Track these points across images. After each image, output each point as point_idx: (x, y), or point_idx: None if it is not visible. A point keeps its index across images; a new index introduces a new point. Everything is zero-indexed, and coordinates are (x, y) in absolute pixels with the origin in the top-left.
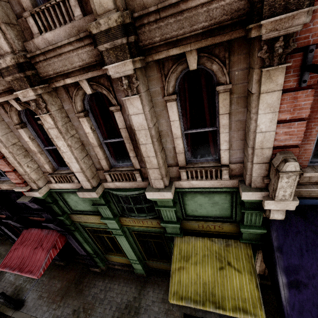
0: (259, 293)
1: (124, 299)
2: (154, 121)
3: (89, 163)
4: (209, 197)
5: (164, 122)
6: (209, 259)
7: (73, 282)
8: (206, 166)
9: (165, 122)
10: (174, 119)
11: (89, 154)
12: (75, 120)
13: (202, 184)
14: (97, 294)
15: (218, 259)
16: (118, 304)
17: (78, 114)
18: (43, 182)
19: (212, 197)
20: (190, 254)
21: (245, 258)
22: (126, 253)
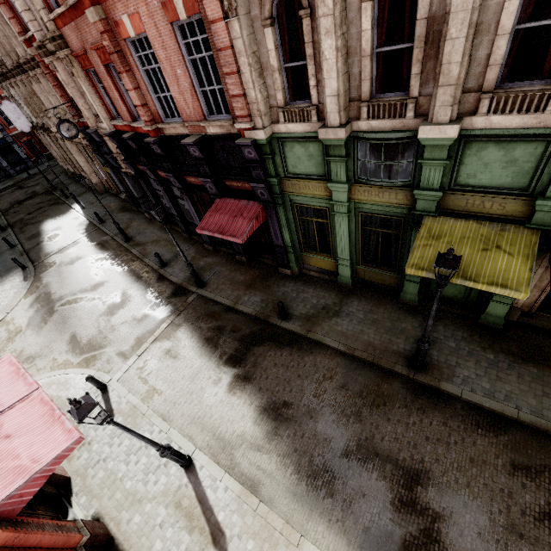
0: (531, 275)
1: (322, 302)
2: (481, 0)
3: (346, 86)
4: (506, 150)
5: (493, 5)
6: (470, 241)
7: (258, 278)
8: (527, 90)
9: (494, 6)
10: None
11: (349, 72)
12: (353, 9)
13: (508, 121)
14: (287, 293)
15: (483, 242)
16: (313, 304)
17: None
18: (268, 121)
19: (512, 149)
20: (442, 235)
21: (525, 244)
22: (338, 247)
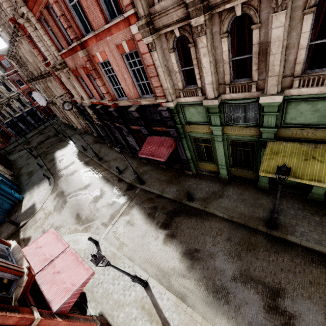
0: None
1: (211, 189)
2: (287, 34)
3: (216, 78)
4: (312, 105)
5: (295, 35)
6: (296, 155)
7: (173, 177)
8: (320, 74)
9: (295, 35)
10: (305, 30)
11: (217, 71)
12: (217, 41)
13: (311, 91)
14: (191, 185)
15: (304, 155)
16: (206, 191)
17: (223, 34)
18: (174, 97)
19: (315, 104)
20: (279, 152)
21: None
22: (218, 159)
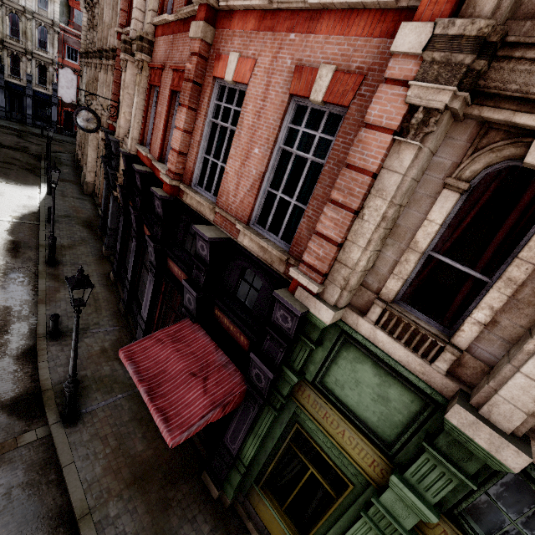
0: None
1: None
2: None
3: None
4: None
5: None
6: None
7: (164, 468)
8: None
9: None
10: None
11: None
12: None
13: None
14: None
15: None
16: None
17: None
18: (347, 300)
19: None
20: None
21: None
22: None
